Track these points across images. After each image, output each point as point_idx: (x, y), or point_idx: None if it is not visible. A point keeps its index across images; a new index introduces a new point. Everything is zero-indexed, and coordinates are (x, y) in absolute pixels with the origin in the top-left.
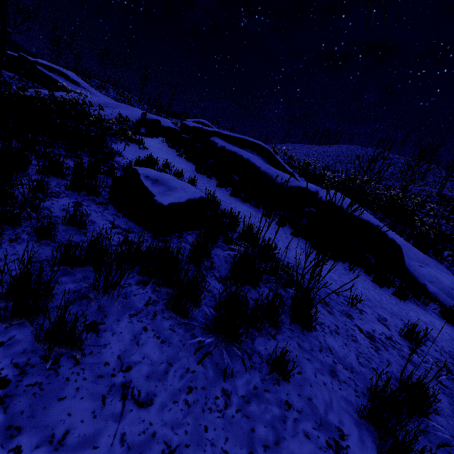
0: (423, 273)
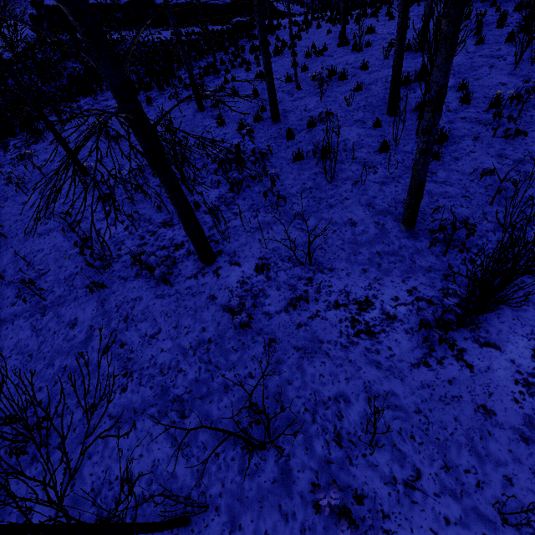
0: (281, 8)
